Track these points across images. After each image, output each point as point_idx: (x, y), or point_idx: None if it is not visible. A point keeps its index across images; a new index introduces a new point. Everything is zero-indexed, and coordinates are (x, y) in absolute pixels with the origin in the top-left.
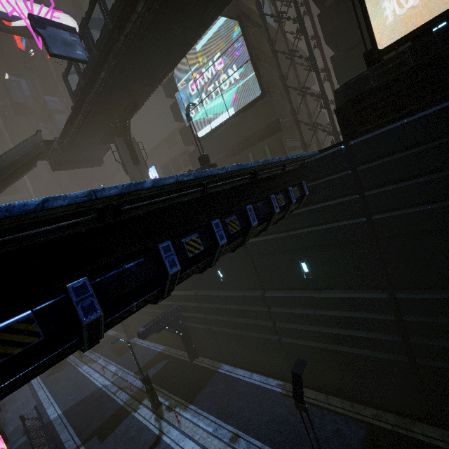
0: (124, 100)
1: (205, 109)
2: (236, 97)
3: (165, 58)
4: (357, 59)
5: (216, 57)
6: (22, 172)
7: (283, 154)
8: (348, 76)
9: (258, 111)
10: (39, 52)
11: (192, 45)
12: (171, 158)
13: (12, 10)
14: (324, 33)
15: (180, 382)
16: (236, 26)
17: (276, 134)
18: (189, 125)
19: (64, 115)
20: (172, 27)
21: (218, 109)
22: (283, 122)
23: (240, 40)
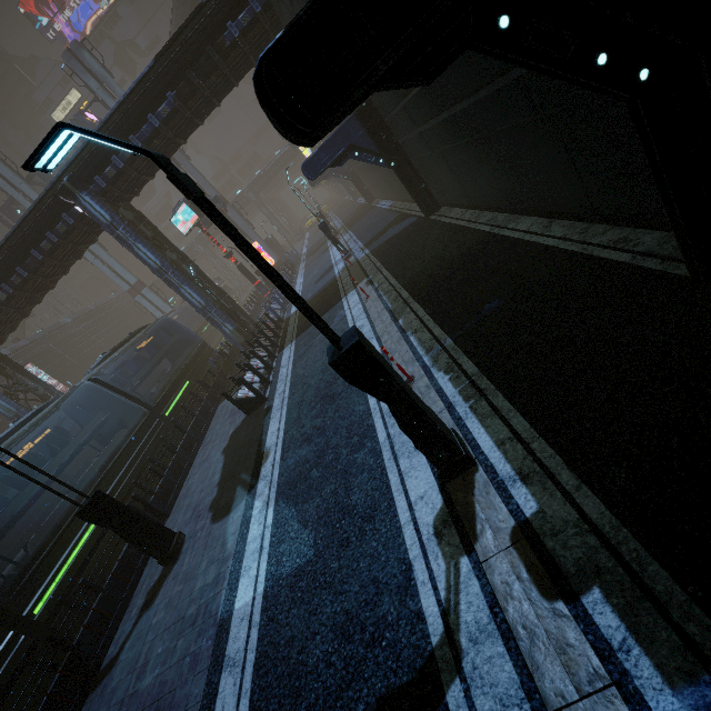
0: None
1: None
2: None
3: None
4: None
5: None
6: None
7: None
8: None
9: None
10: None
11: None
12: None
13: None
14: None
15: (355, 219)
16: None
17: None
18: None
19: None
20: None
21: None
22: None
23: None
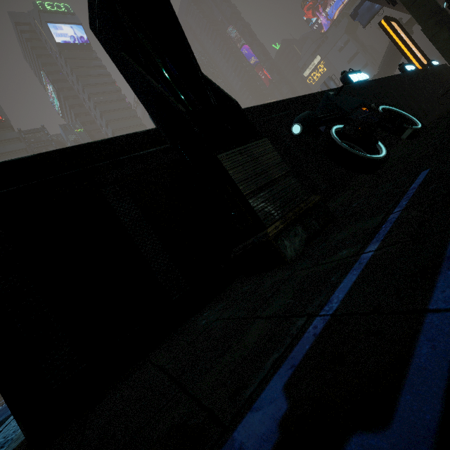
0: None
1: None
2: None
3: None
4: None
5: None
6: None
7: None
8: None
9: None
10: None
11: None
12: None
13: None
14: None
15: None
16: None
17: None
18: None
19: None
20: None
21: None
22: None
23: None
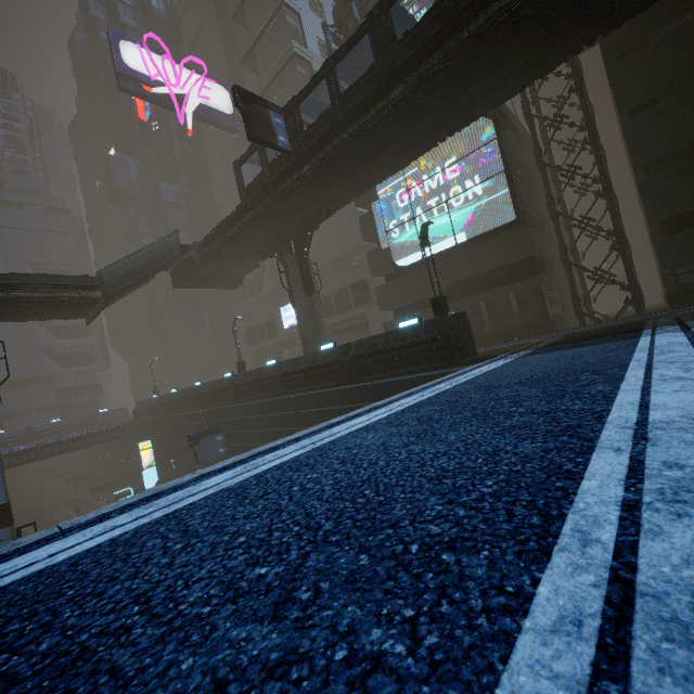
0: (314, 205)
1: (417, 228)
2: (472, 218)
3: (395, 158)
4: (684, 190)
5: (449, 162)
6: (138, 284)
7: (540, 308)
8: (666, 210)
9: (505, 242)
10: (165, 127)
11: (436, 145)
12: (336, 289)
13: (157, 74)
14: (631, 149)
15: None
16: (488, 126)
17: (531, 277)
18: (386, 247)
19: (181, 210)
20: (424, 121)
21: (439, 232)
22: (539, 261)
23: (493, 144)
